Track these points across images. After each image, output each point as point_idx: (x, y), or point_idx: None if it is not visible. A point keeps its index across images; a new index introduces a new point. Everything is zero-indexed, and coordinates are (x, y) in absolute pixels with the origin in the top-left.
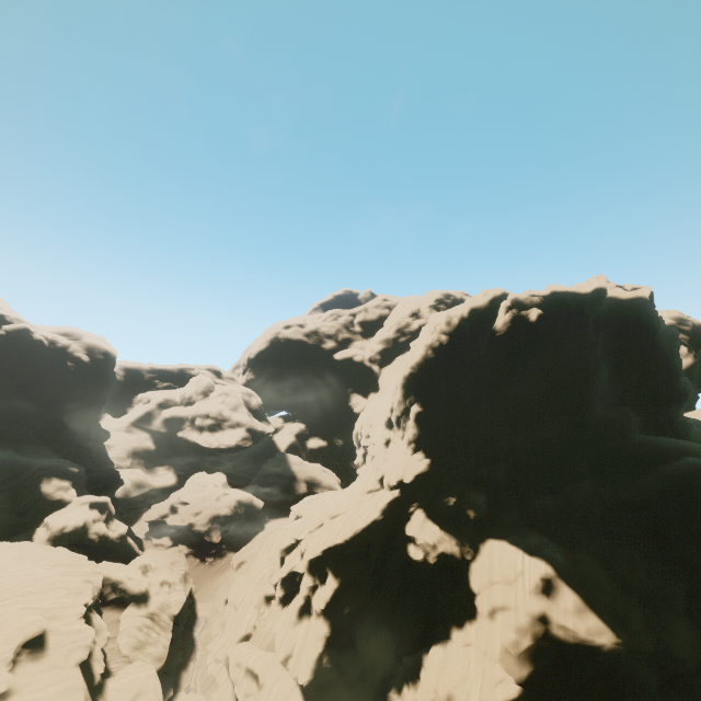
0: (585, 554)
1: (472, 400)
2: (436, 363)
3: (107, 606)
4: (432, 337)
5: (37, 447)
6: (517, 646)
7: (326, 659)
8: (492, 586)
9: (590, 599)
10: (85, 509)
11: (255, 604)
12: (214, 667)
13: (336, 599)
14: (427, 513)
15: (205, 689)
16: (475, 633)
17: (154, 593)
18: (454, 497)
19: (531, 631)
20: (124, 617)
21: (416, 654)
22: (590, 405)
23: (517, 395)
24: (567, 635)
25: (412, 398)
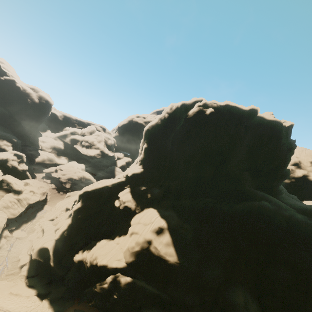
0: (188, 226)
1: (171, 148)
2: (160, 127)
3: (2, 190)
4: (162, 114)
5: (6, 128)
6: (133, 249)
7: (66, 232)
8: (138, 224)
9: (176, 242)
10: (11, 155)
11: (62, 209)
12: (37, 226)
13: (78, 211)
14: (131, 190)
15: (29, 232)
16: (122, 240)
17: (25, 193)
18: (145, 187)
19: (141, 245)
20: (6, 195)
21: (97, 241)
22: (225, 164)
23: (191, 150)
24: (155, 251)
25: (145, 141)
